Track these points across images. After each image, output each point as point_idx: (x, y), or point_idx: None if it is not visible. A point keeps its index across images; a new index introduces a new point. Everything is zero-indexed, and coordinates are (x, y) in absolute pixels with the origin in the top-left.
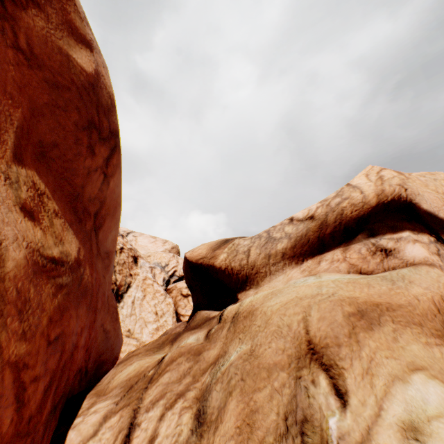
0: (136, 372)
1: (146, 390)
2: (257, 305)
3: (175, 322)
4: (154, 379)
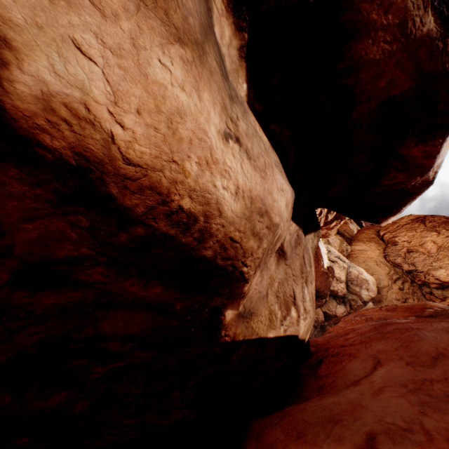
0: None
1: None
2: None
3: None
4: None
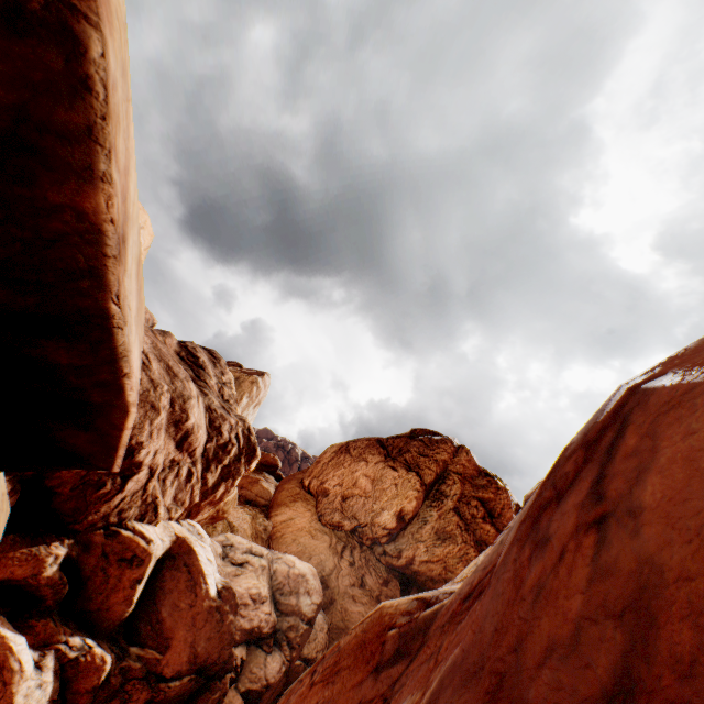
0: None
1: None
2: None
3: None
4: None
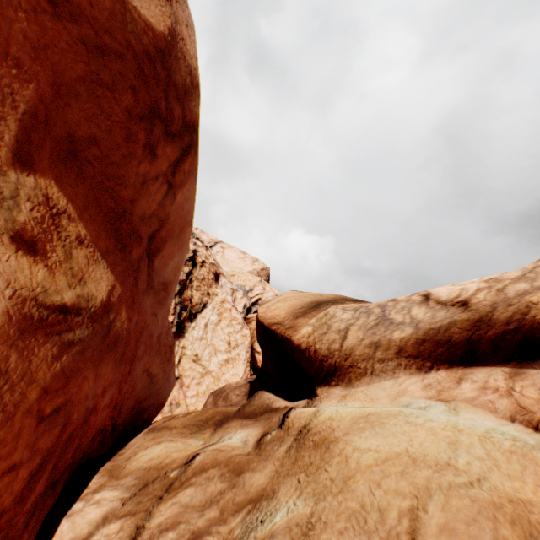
0: (159, 461)
1: (159, 503)
2: (337, 432)
3: (248, 358)
4: (173, 489)
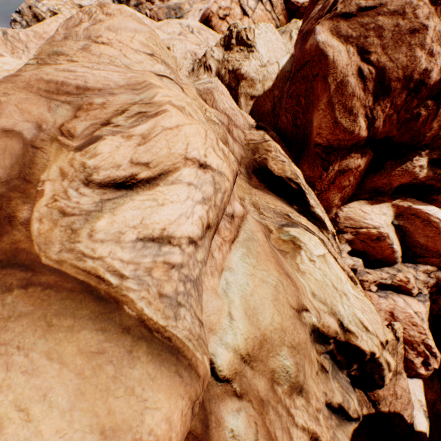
0: None
1: None
2: (257, 334)
3: None
4: None
